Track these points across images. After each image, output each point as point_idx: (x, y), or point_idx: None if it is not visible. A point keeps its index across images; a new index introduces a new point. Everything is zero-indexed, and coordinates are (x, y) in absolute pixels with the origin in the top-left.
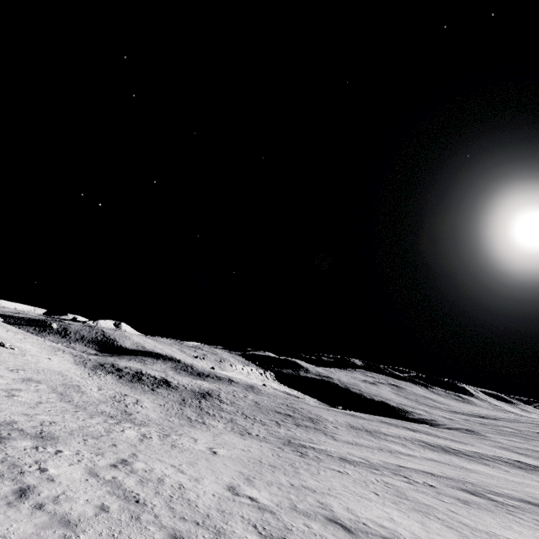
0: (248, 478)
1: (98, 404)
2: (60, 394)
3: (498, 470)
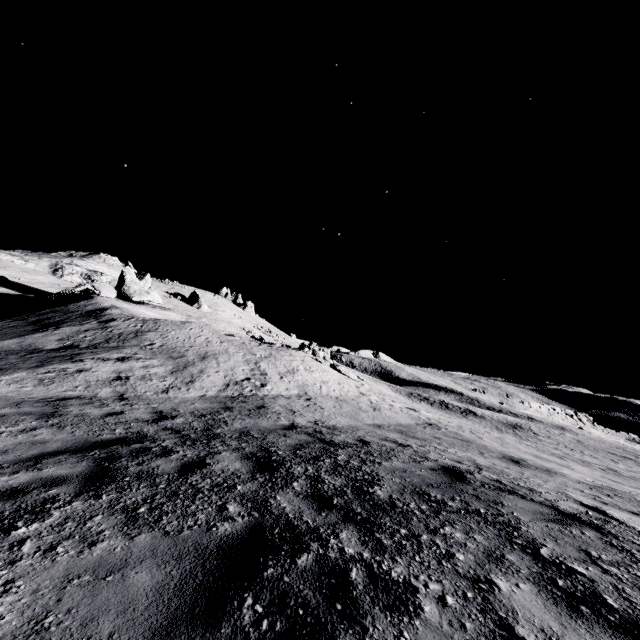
0: None
1: None
2: None
3: None
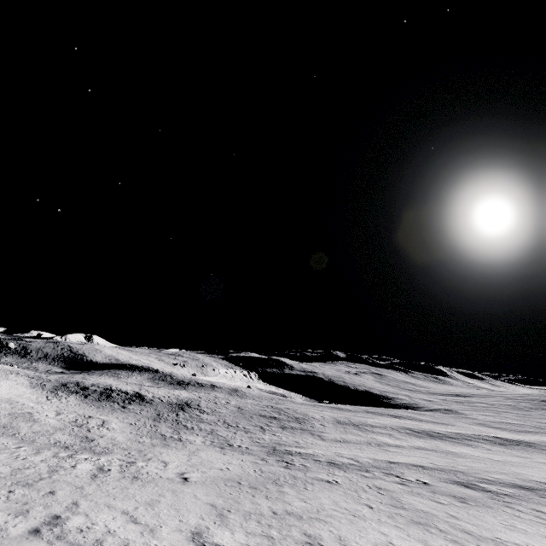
0: (220, 514)
1: (53, 433)
2: (2, 427)
3: (481, 449)
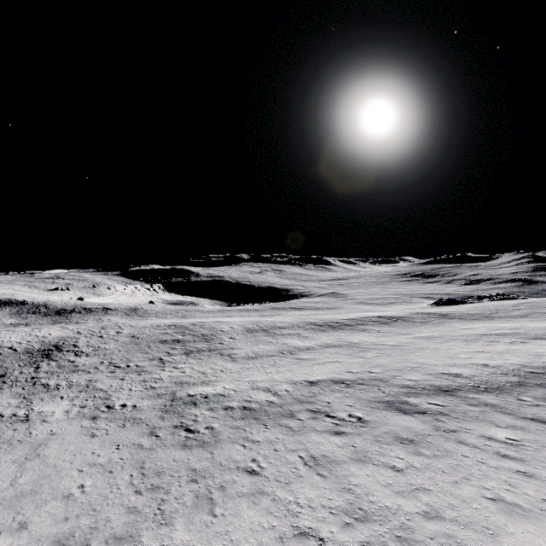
0: None
1: None
2: None
3: (373, 333)
